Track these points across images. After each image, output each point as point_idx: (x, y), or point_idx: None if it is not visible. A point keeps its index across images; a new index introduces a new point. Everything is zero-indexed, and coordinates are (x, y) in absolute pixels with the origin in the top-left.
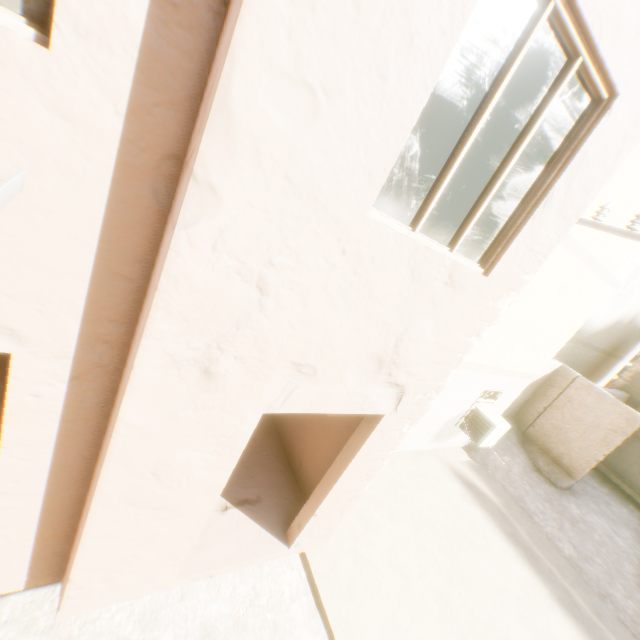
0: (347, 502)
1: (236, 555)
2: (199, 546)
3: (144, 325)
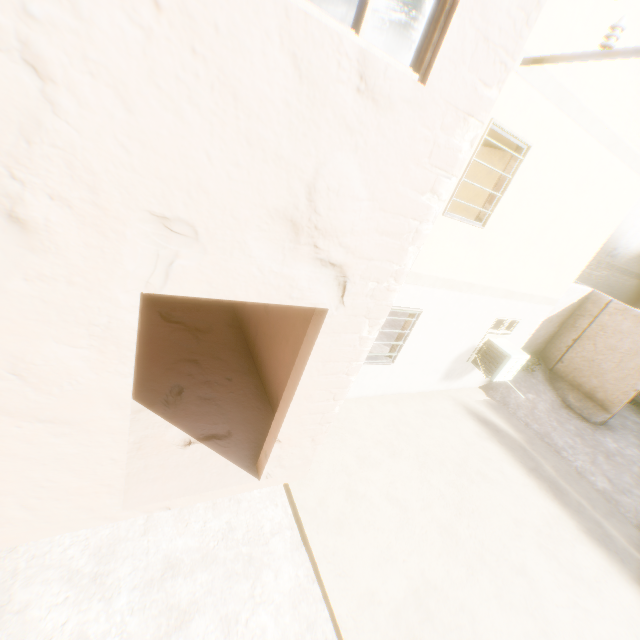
0: (316, 427)
1: (196, 487)
2: (153, 479)
3: None
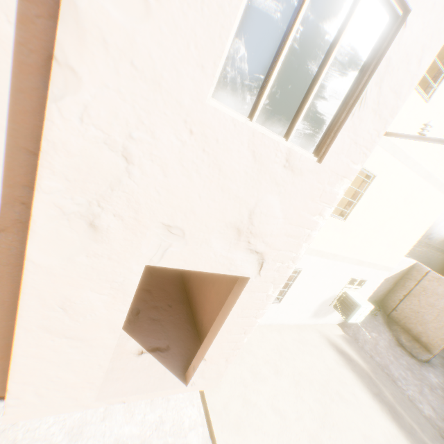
0: (230, 351)
1: (144, 388)
2: (116, 378)
3: (36, 181)
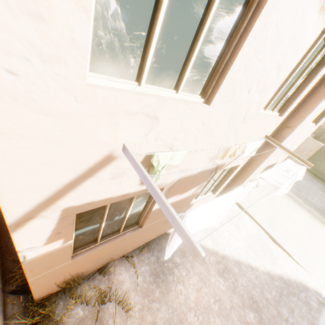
0: None
1: None
2: None
3: (269, 155)
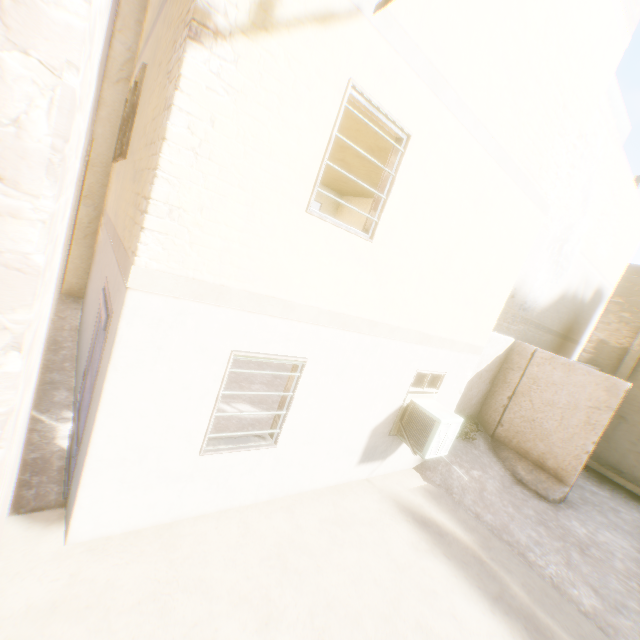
0: None
1: None
2: None
3: None
